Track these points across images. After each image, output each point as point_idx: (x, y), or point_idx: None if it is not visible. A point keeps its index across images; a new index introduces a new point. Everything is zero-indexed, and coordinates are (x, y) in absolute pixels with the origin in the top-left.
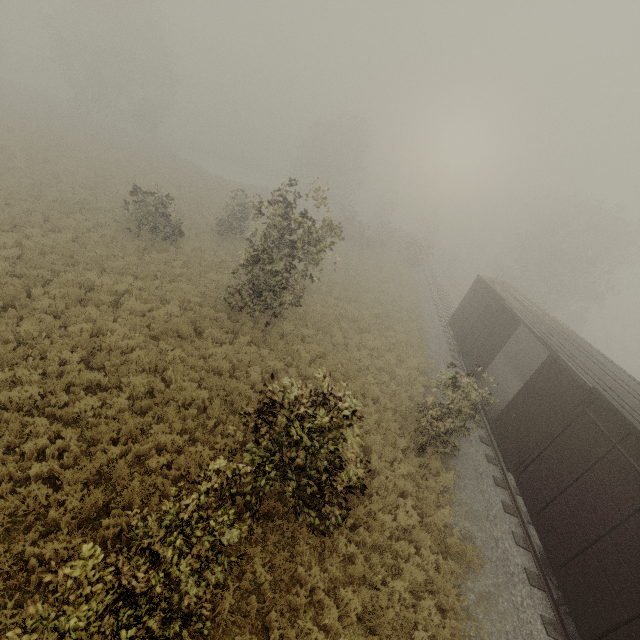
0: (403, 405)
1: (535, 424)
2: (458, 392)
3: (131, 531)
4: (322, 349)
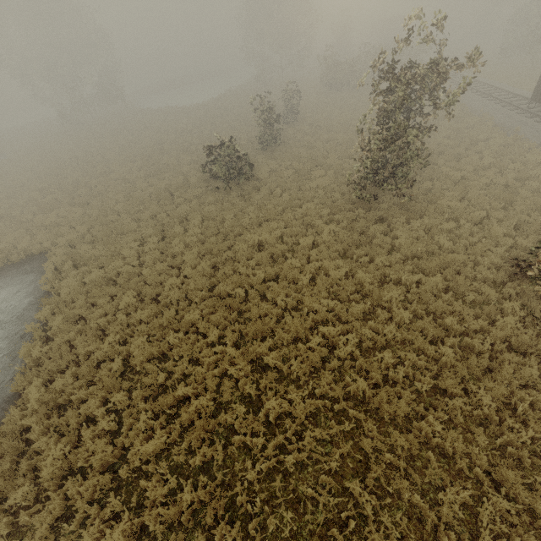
0: None
1: None
2: None
3: (531, 400)
4: (460, 192)
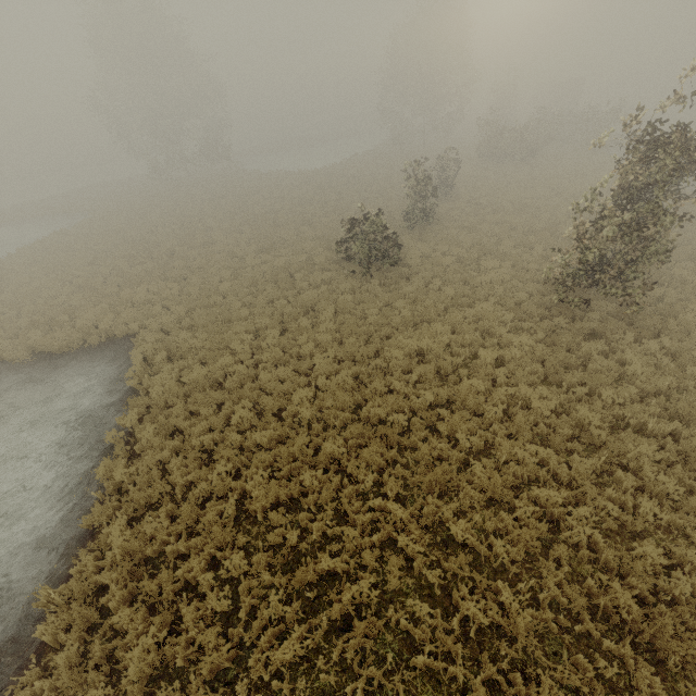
0: None
1: None
2: None
3: None
4: None
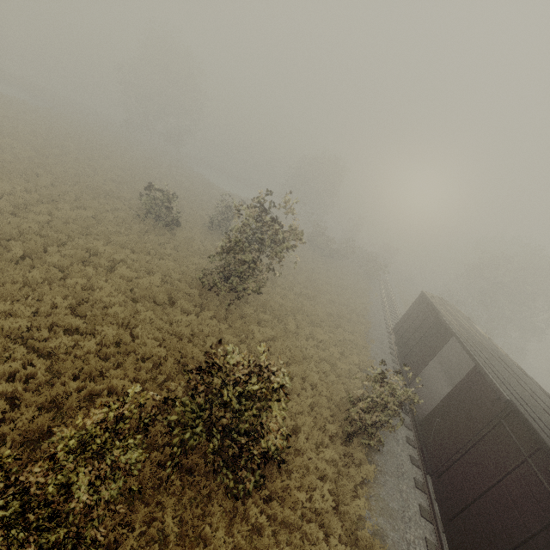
0: (339, 395)
1: (456, 430)
2: (387, 388)
3: None
4: (274, 333)
